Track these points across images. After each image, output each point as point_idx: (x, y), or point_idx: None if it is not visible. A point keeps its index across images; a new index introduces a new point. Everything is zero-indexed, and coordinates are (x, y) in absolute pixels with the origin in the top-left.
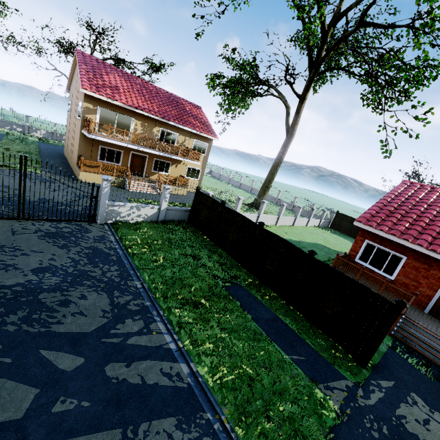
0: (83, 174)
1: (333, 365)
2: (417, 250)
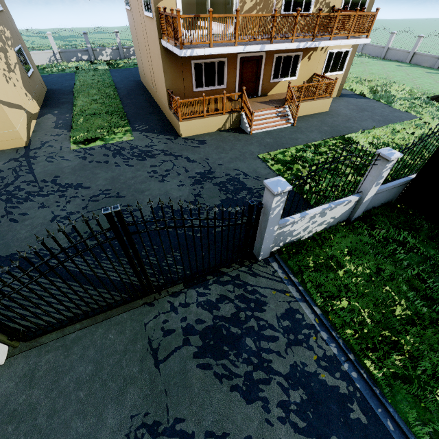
0: (184, 125)
1: None
2: None
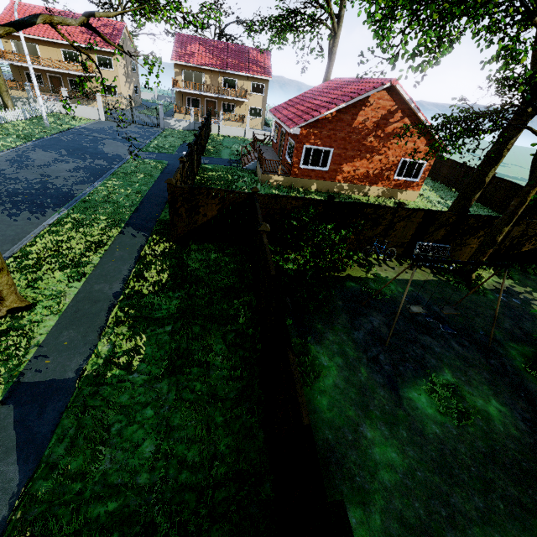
0: (176, 115)
1: None
2: None
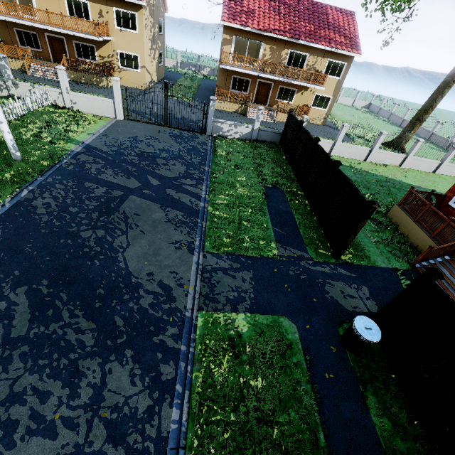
0: (216, 102)
1: (306, 246)
2: None
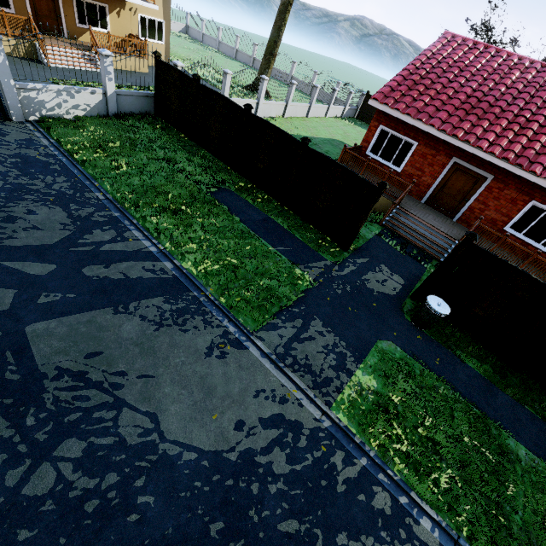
0: None
1: (318, 252)
2: (430, 133)
